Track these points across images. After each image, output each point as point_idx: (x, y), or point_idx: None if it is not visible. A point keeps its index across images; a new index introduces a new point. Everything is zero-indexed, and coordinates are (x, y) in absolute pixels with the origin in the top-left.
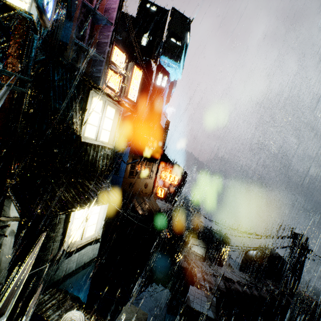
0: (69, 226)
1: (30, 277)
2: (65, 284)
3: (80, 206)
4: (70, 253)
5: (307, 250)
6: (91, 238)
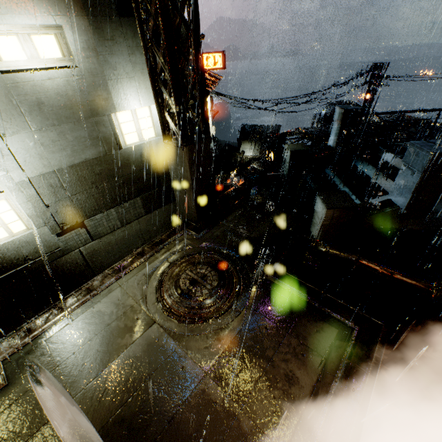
0: None
1: None
2: None
3: (214, 84)
4: None
5: (385, 76)
6: (213, 130)
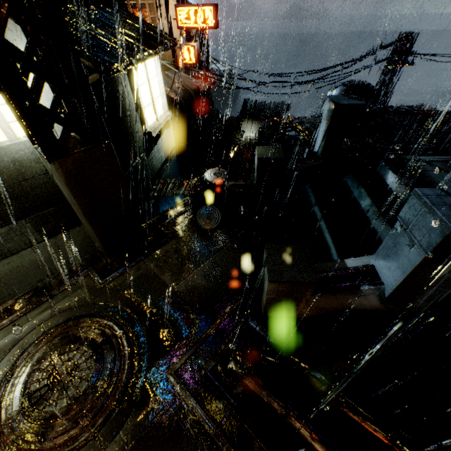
0: (140, 98)
1: (138, 167)
2: (164, 176)
3: (145, 52)
4: (154, 139)
5: (410, 52)
6: (166, 117)
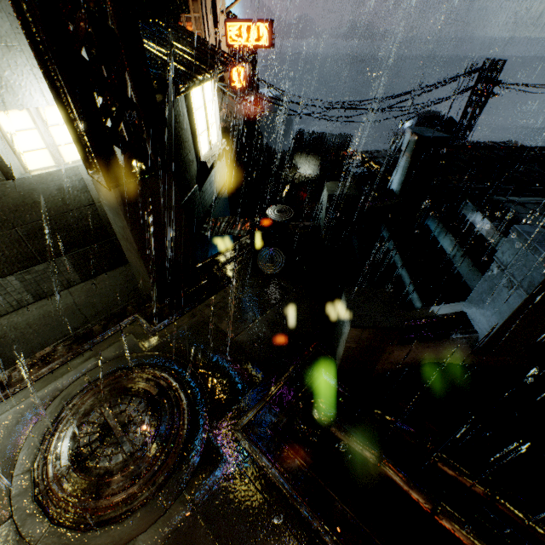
0: (196, 124)
1: (190, 201)
2: (214, 214)
3: (207, 72)
4: (207, 171)
5: (496, 81)
6: (221, 146)
